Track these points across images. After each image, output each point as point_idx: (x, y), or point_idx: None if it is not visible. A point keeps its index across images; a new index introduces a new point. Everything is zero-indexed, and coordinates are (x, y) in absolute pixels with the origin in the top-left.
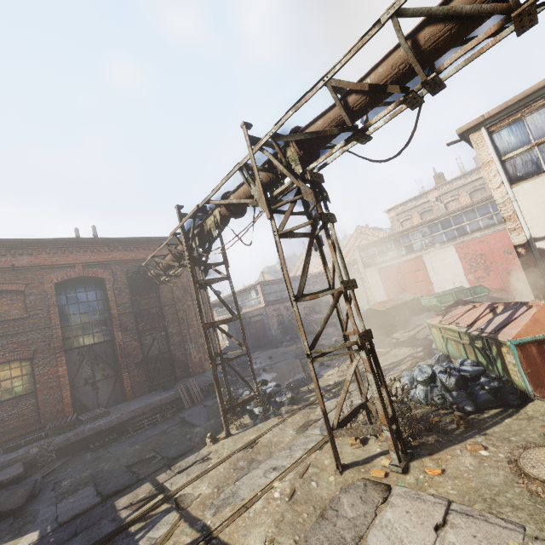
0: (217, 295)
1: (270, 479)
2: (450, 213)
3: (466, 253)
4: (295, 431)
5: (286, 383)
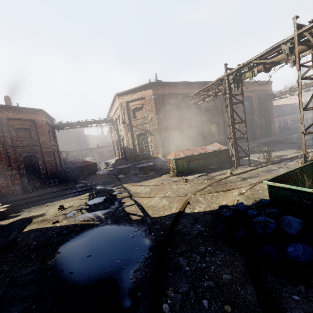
0: None
1: None
2: None
3: None
4: None
5: None
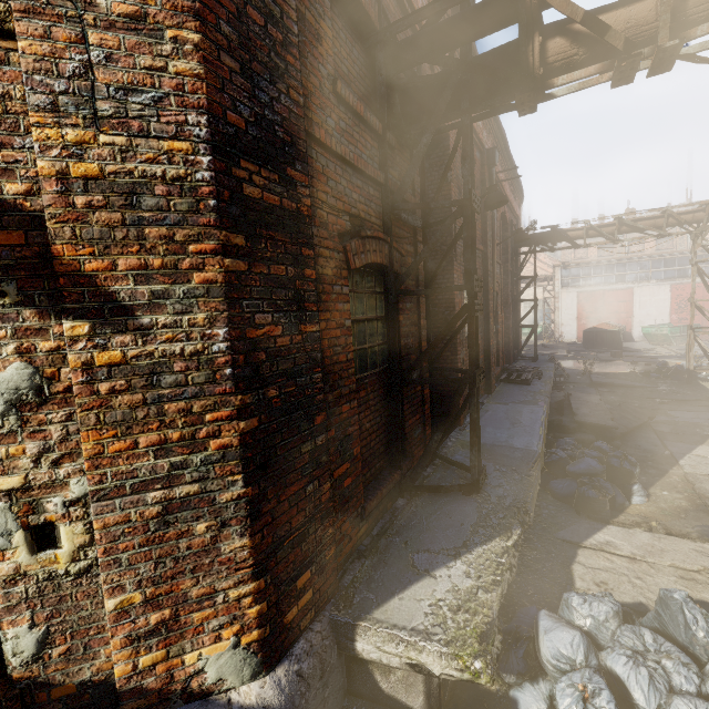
0: (701, 274)
1: None
2: (680, 253)
3: (679, 294)
4: None
5: (638, 371)
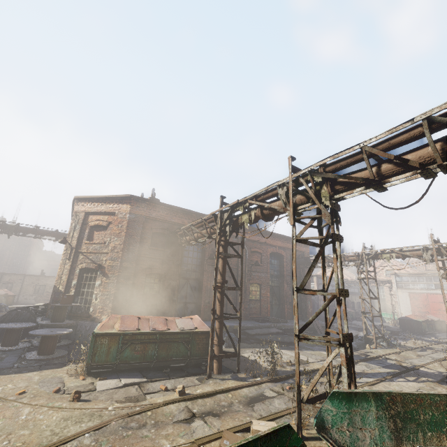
0: (366, 285)
1: (424, 362)
2: None
3: None
4: (414, 355)
5: None
